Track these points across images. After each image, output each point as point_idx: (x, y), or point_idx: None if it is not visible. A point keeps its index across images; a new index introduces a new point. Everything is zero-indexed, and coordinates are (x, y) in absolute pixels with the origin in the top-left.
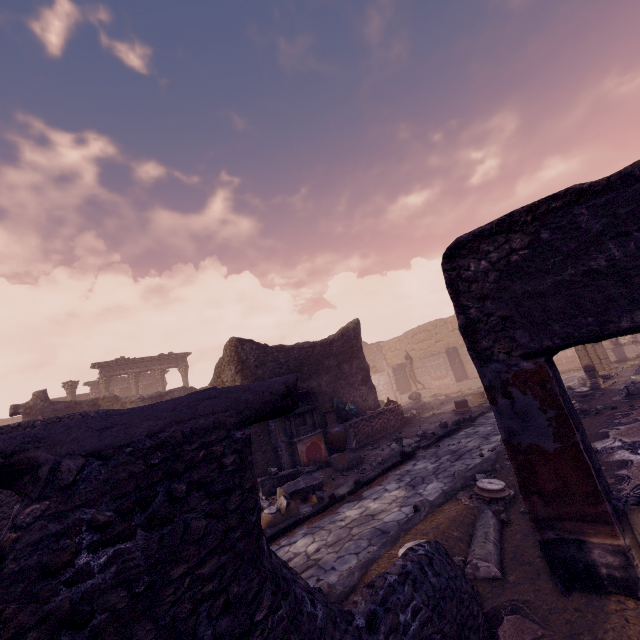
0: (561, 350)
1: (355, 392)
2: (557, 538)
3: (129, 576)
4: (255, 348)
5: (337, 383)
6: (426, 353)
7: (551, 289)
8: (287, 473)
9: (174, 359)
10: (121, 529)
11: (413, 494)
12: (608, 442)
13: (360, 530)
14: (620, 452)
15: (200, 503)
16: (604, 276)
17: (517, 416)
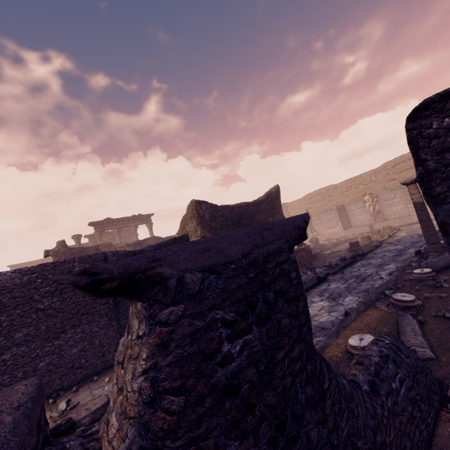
0: None
1: None
2: None
3: (253, 359)
4: (209, 207)
5: None
6: (320, 210)
7: None
8: None
9: (142, 218)
10: (242, 325)
11: (335, 304)
12: None
13: None
14: None
15: (282, 307)
16: None
17: None
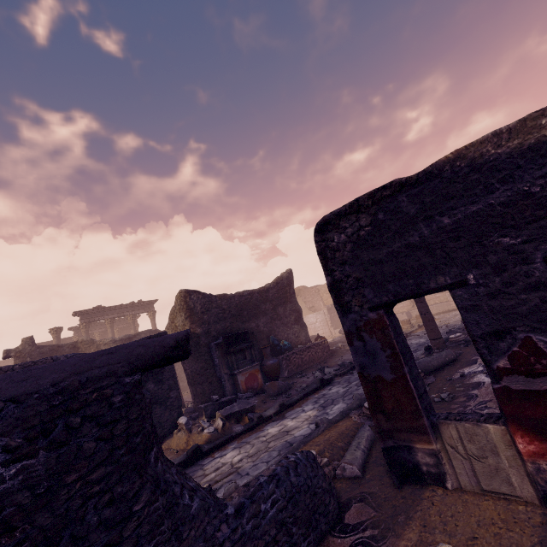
0: (395, 304)
1: (289, 330)
2: (395, 445)
3: (33, 482)
4: (201, 297)
5: (273, 323)
6: None
7: (386, 257)
8: (226, 399)
9: (143, 306)
10: (28, 451)
11: (322, 413)
12: (474, 367)
13: (275, 443)
14: (479, 375)
15: (92, 430)
16: (419, 248)
17: (368, 354)
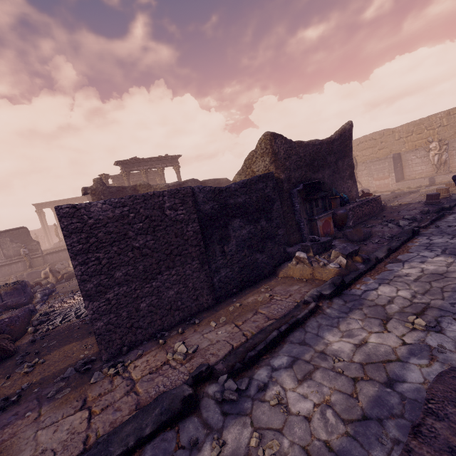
0: None
1: (344, 185)
2: None
3: None
4: (284, 142)
5: (334, 176)
6: (368, 159)
7: None
8: (325, 240)
9: (169, 160)
10: None
11: None
12: None
13: (442, 284)
14: None
15: None
16: None
17: None
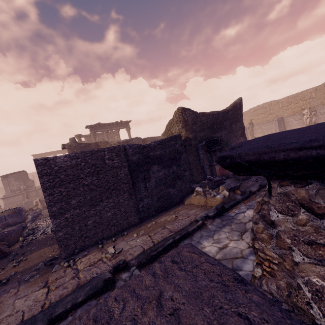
0: None
1: (237, 140)
2: None
3: None
4: (191, 113)
5: (229, 135)
6: (261, 121)
7: None
8: (218, 179)
9: (123, 124)
10: None
11: None
12: None
13: None
14: None
15: None
16: None
17: None
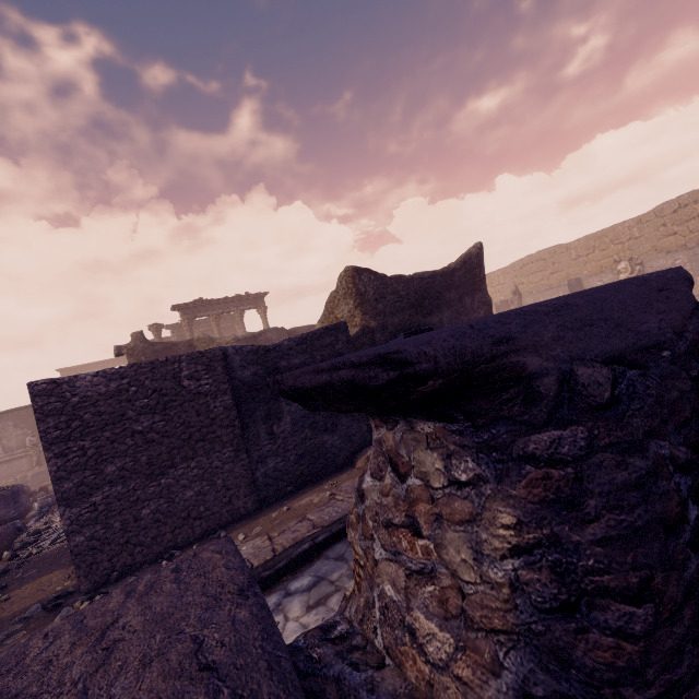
0: None
1: None
2: None
3: None
4: (373, 279)
5: (458, 319)
6: (537, 287)
7: None
8: None
9: (251, 300)
10: None
11: None
12: None
13: None
14: None
15: None
16: None
17: None
